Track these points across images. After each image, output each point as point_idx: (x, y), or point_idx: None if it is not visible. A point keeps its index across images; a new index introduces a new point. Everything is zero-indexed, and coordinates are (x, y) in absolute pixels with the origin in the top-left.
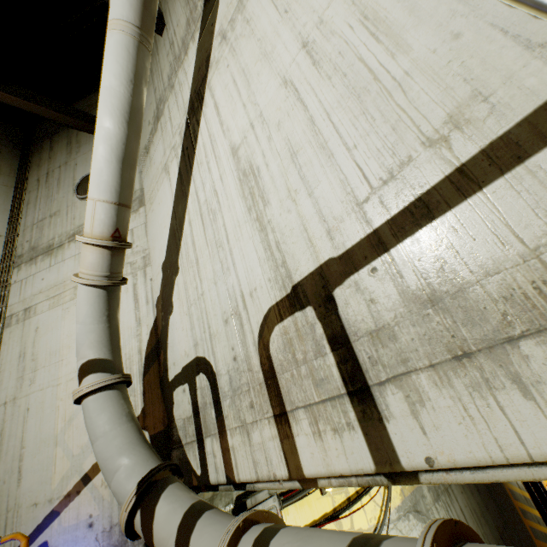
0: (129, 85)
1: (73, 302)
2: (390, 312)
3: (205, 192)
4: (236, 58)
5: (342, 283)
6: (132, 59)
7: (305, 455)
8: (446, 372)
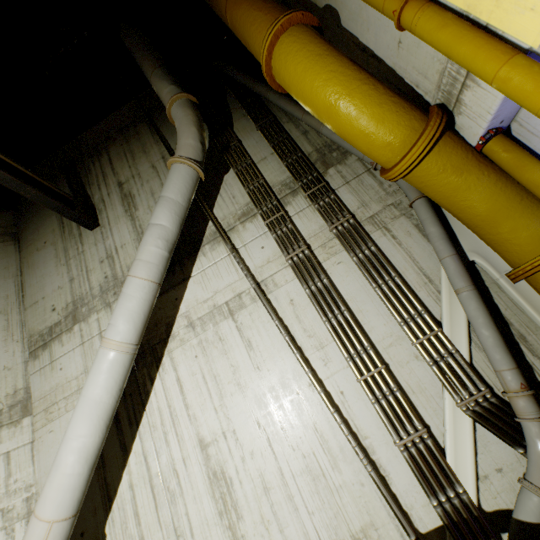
0: (117, 393)
1: None
2: None
3: (160, 463)
4: (207, 358)
5: None
6: (126, 370)
7: None
8: None
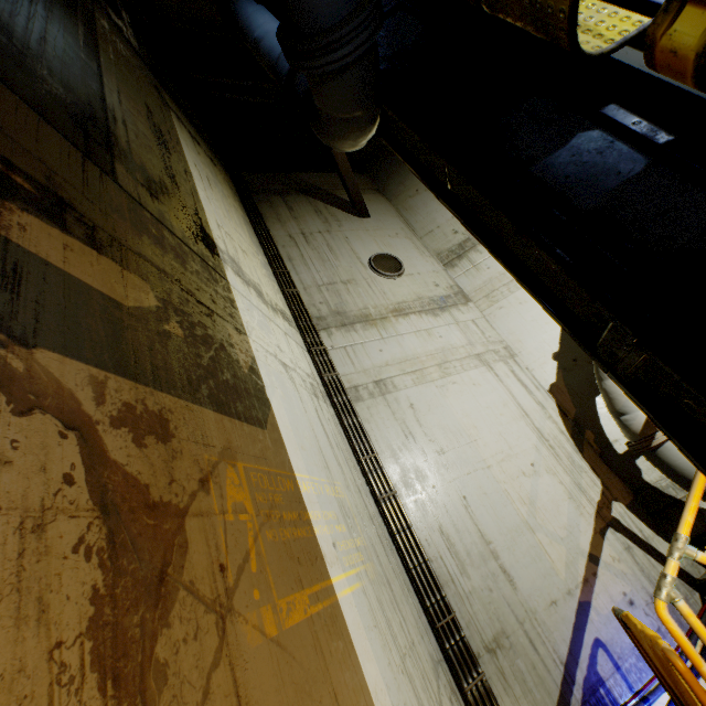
0: None
1: (447, 381)
2: None
3: None
4: None
5: None
6: None
7: None
8: None
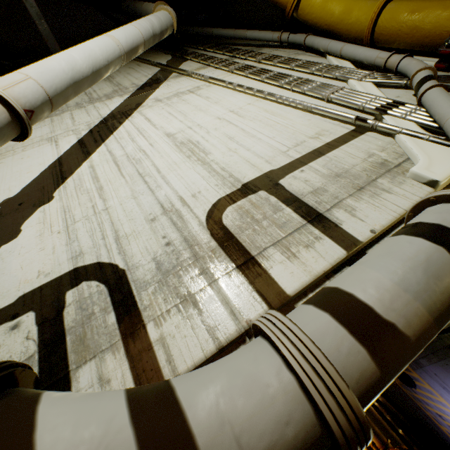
0: (106, 61)
1: None
2: (319, 182)
3: (125, 150)
4: (172, 107)
5: (284, 177)
6: (115, 56)
7: (285, 278)
8: (357, 195)
